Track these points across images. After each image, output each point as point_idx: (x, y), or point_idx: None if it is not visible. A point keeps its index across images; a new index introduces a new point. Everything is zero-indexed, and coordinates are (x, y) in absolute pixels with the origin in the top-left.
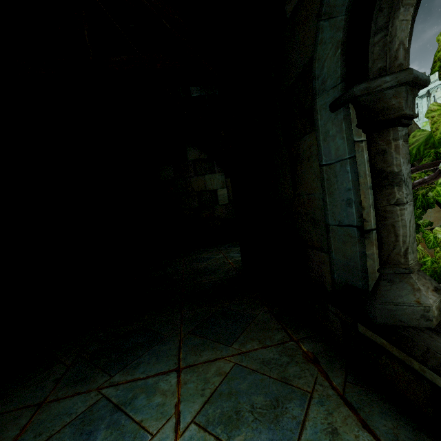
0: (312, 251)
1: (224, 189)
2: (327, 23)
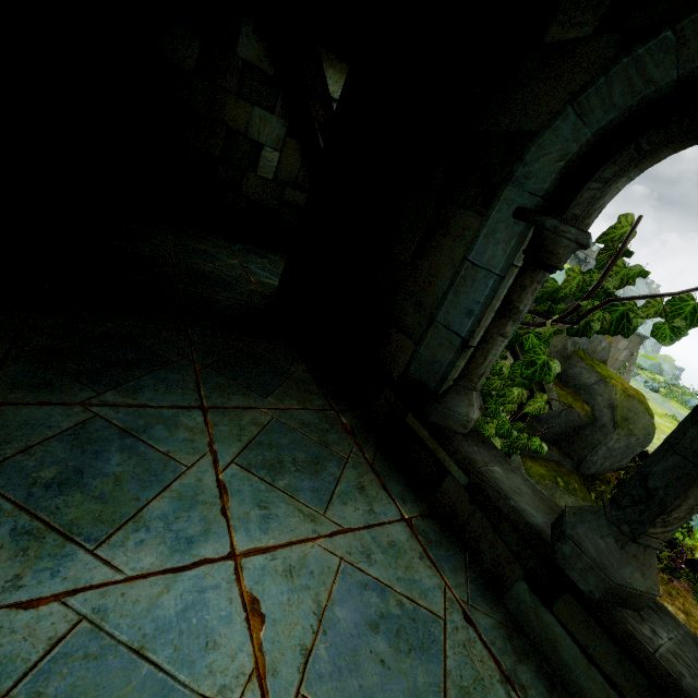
0: (398, 333)
1: (276, 153)
2: (574, 118)
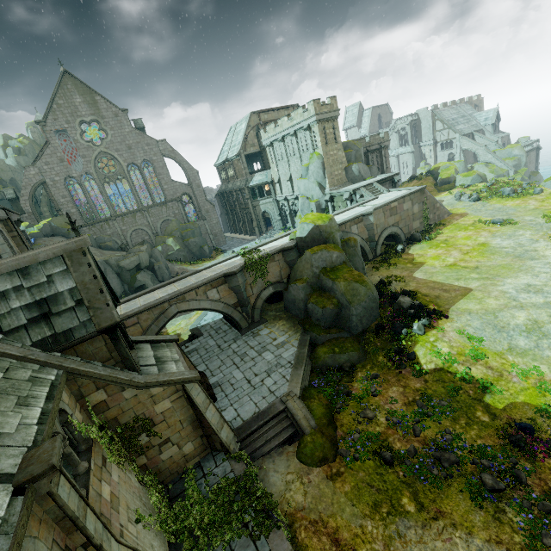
0: None
1: None
2: None
